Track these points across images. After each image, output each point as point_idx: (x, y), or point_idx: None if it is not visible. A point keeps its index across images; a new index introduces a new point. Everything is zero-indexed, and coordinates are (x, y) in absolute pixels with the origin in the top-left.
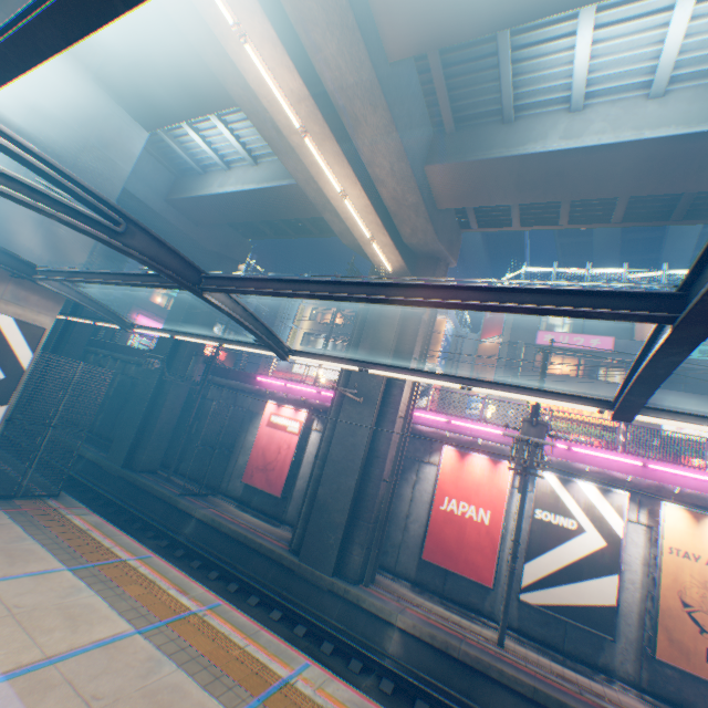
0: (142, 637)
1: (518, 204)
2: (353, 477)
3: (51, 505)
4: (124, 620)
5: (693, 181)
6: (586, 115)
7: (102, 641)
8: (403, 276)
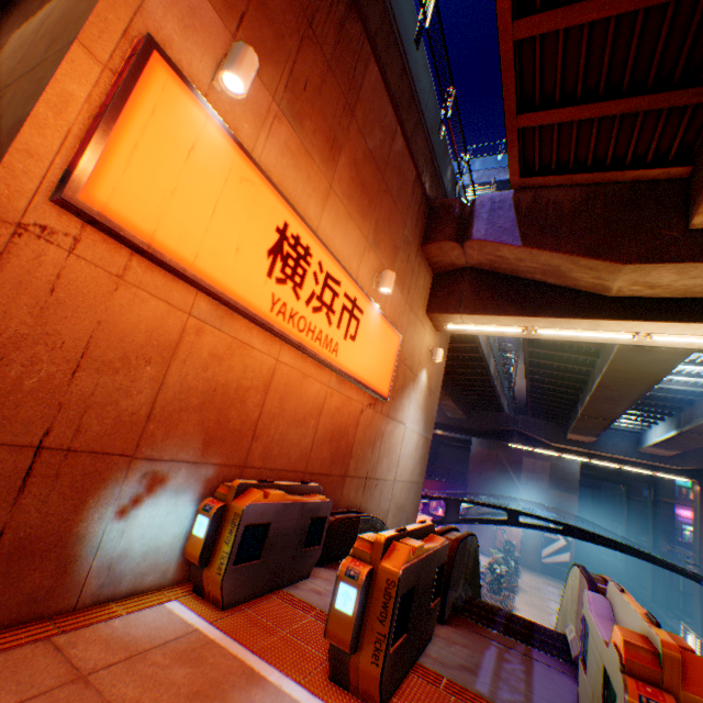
0: None
1: (677, 451)
2: (696, 596)
3: None
4: None
5: (691, 444)
6: (650, 430)
7: None
8: (694, 481)
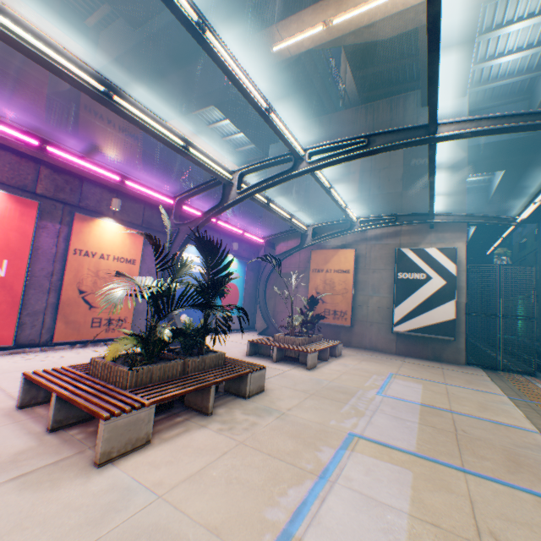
0: (537, 435)
1: None
2: None
3: (523, 377)
4: (528, 424)
5: None
6: None
7: (494, 421)
8: None
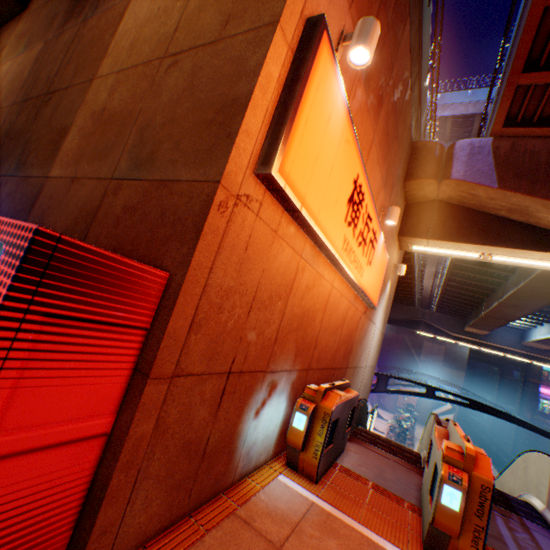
0: None
1: None
2: None
3: None
4: None
5: None
6: (535, 329)
7: None
8: None
